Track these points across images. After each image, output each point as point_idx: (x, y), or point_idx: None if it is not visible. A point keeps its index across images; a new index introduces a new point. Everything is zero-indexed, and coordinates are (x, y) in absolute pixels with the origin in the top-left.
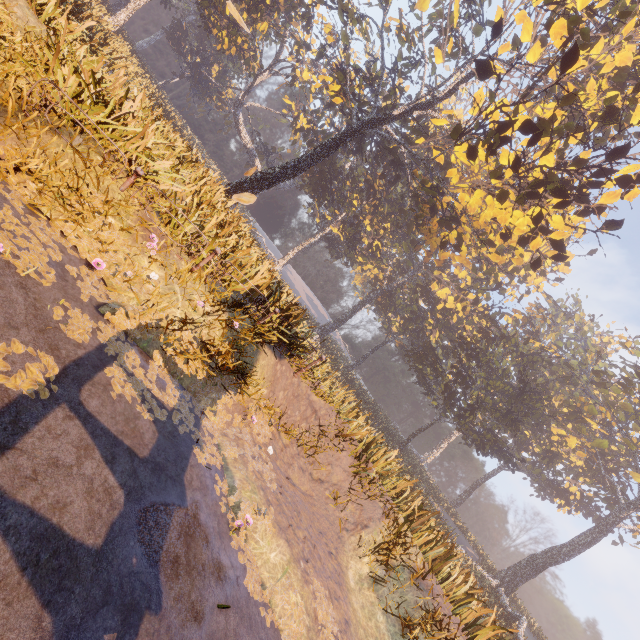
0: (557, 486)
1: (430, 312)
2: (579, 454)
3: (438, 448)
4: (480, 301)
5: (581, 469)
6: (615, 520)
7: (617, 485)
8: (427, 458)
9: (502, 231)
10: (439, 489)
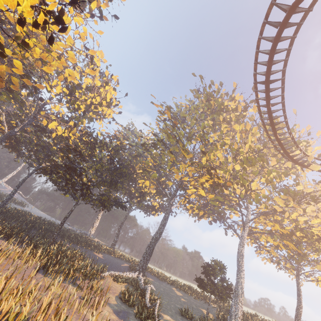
0: (150, 206)
1: (53, 143)
2: (151, 187)
3: (96, 222)
4: (78, 125)
5: (155, 193)
6: (170, 206)
7: (167, 192)
8: (91, 231)
9: (18, 19)
10: (103, 243)
